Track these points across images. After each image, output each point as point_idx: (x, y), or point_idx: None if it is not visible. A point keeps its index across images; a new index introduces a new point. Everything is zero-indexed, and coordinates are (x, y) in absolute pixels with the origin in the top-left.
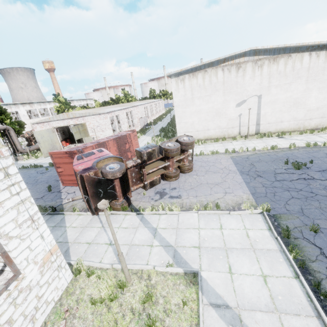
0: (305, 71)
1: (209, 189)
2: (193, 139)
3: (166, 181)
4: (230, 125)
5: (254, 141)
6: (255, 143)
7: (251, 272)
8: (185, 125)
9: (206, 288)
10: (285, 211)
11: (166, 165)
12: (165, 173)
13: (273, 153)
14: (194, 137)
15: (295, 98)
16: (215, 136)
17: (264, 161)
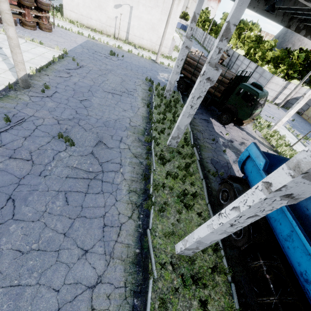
0: (162, 3)
1: (48, 40)
2: (48, 3)
3: (23, 27)
4: (108, 24)
5: (118, 43)
6: (116, 43)
7: (29, 57)
8: (71, 4)
9: (0, 51)
10: (75, 57)
11: (22, 13)
12: (22, 20)
13: (115, 49)
14: (79, 20)
15: (153, 23)
16: (96, 28)
17: (103, 48)
